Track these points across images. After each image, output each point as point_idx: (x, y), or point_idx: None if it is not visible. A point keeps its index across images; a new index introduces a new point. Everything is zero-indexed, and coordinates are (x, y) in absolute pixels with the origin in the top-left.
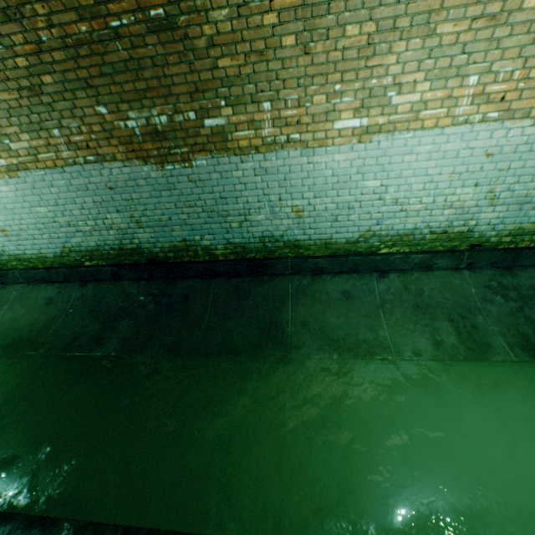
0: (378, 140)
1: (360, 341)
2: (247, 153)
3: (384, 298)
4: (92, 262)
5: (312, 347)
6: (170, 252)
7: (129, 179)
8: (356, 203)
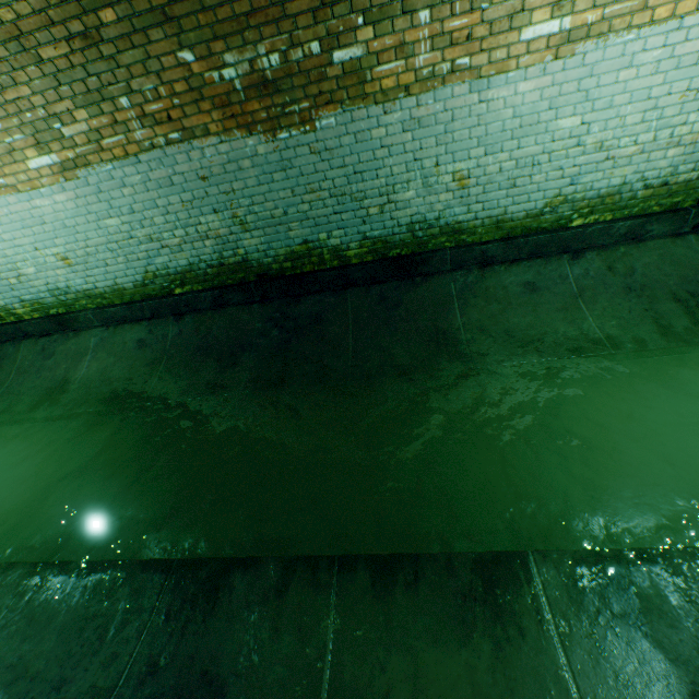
0: (583, 52)
1: (561, 339)
2: (393, 98)
3: (582, 284)
4: (184, 289)
5: (499, 354)
6: (286, 261)
7: (227, 161)
8: (543, 156)
